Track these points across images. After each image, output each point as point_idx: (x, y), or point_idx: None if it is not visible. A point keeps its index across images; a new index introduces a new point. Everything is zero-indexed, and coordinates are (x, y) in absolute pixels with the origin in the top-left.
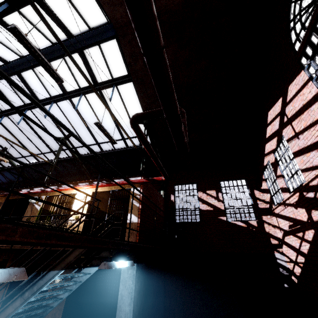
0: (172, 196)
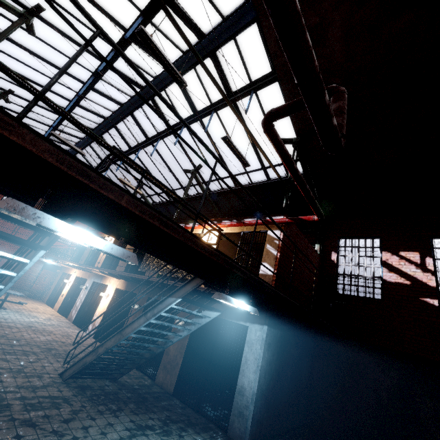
0: (334, 254)
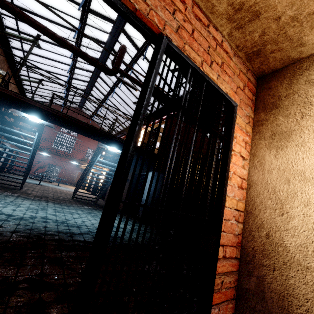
0: None
